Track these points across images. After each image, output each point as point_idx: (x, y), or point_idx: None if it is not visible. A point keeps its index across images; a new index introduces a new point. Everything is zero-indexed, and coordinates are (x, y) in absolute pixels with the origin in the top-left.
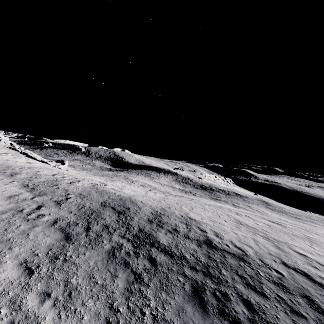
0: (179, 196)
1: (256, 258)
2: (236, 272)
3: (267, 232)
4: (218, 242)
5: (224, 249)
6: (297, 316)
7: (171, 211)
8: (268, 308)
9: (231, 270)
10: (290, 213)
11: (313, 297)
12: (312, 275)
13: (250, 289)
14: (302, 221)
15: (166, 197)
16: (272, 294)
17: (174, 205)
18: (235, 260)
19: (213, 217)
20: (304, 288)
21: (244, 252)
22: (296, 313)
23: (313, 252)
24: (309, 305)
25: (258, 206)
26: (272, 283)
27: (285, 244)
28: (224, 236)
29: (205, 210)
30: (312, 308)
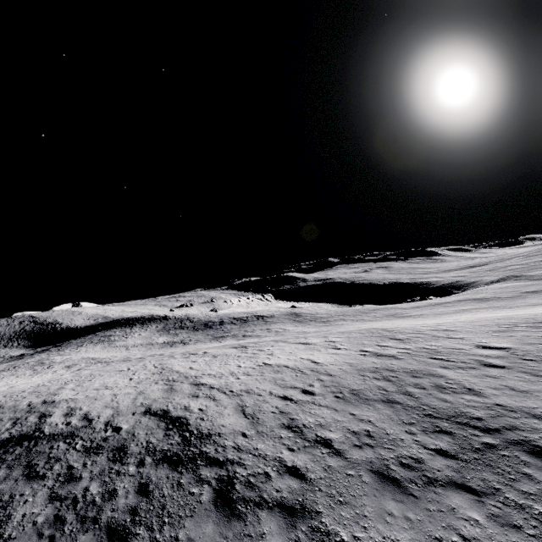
0: (139, 358)
1: (101, 423)
2: (28, 463)
3: (190, 370)
4: (55, 425)
5: (51, 433)
6: (69, 483)
7: (14, 404)
8: (24, 496)
9: (21, 464)
10: (322, 318)
11: (131, 443)
12: (174, 410)
13: (24, 480)
14: (331, 323)
15: (74, 374)
16: (60, 469)
17: (50, 388)
18: (50, 444)
19: (113, 381)
20: (132, 436)
21: (90, 422)
22: (71, 480)
23: (226, 374)
24: (110, 458)
25: (282, 324)
26: (80, 452)
27: (193, 379)
28: (84, 408)
29: (117, 374)
30: (110, 460)
